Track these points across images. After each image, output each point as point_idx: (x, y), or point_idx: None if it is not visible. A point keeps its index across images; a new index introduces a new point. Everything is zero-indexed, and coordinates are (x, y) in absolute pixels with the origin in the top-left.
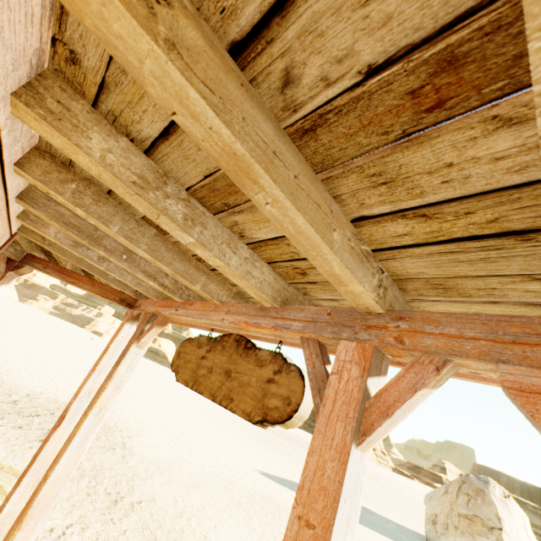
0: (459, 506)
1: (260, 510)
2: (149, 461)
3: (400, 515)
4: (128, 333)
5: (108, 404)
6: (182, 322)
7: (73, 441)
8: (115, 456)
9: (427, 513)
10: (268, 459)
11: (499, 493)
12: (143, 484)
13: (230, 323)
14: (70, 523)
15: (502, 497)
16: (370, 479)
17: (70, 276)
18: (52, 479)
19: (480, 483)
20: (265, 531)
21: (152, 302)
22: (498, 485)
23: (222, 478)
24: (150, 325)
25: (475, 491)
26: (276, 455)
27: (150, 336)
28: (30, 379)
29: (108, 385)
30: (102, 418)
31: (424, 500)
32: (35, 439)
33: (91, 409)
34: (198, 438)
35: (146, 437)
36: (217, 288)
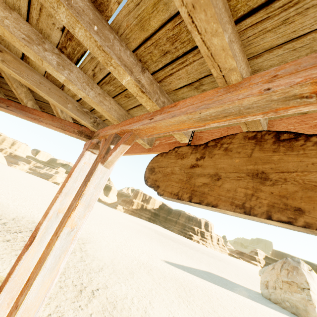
0: (282, 276)
1: (172, 286)
2: (98, 259)
3: (243, 281)
4: (88, 160)
5: (79, 223)
6: (135, 151)
7: (45, 264)
8: (76, 257)
9: (261, 280)
10: (166, 252)
11: (306, 268)
12: (97, 276)
13: (297, 84)
14: (49, 314)
15: (308, 270)
16: (220, 261)
17: (31, 113)
18: (24, 308)
19: (295, 263)
20: (179, 301)
21: (112, 126)
22: (305, 264)
23: (145, 266)
24: (116, 144)
25: (292, 268)
26: (169, 250)
27: (117, 155)
28: (15, 209)
29: (78, 204)
30: (74, 237)
31: (259, 273)
32: (19, 249)
33: (62, 229)
34: (124, 242)
35: (94, 243)
36: (239, 55)
